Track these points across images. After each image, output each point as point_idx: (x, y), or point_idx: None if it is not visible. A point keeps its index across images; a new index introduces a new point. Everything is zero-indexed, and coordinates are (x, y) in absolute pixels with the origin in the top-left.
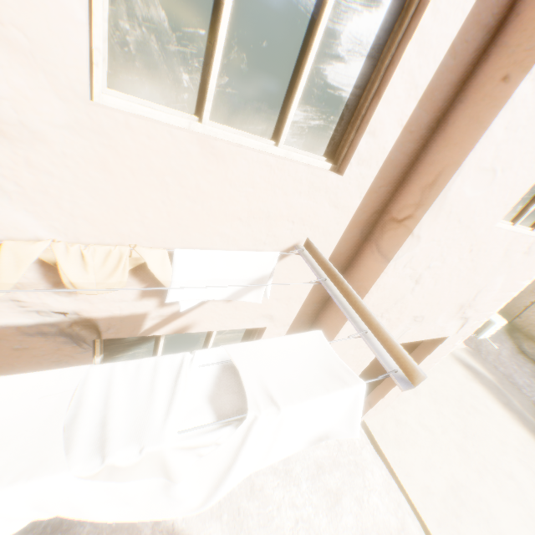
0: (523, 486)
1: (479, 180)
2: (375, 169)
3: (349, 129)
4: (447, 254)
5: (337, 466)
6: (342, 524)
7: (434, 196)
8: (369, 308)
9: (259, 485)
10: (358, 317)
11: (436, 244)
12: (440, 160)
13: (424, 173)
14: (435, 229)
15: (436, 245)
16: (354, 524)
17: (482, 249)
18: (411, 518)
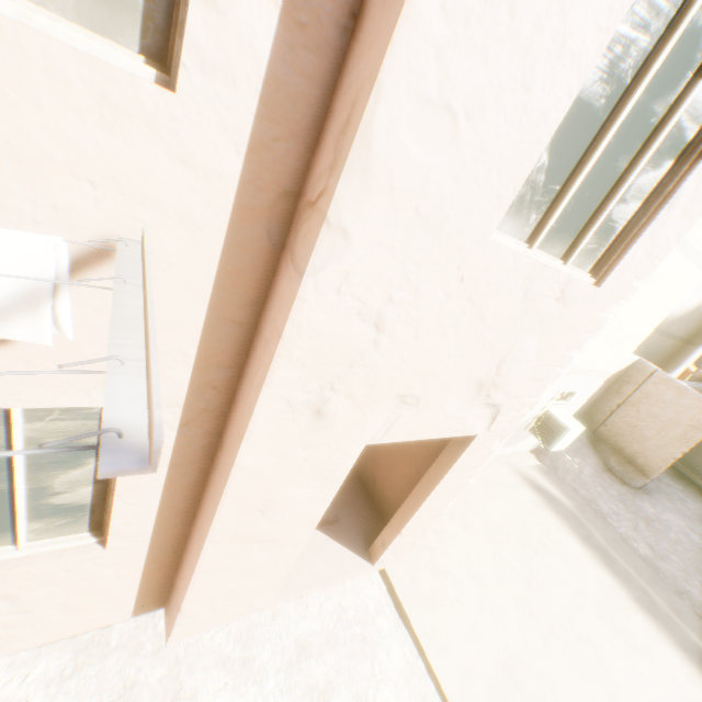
0: (603, 652)
1: (429, 128)
2: (250, 95)
3: (177, 1)
4: (420, 279)
5: (332, 646)
6: None
7: (348, 145)
8: (152, 318)
9: (191, 688)
10: (140, 339)
11: (389, 254)
12: (355, 82)
13: (339, 111)
14: (375, 220)
15: (390, 256)
16: None
17: (484, 281)
18: None
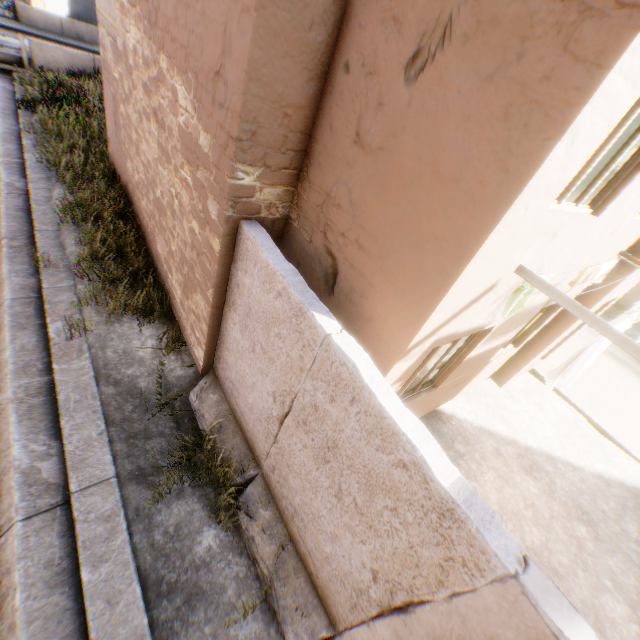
0: (624, 391)
1: None
2: None
3: None
4: None
5: (532, 392)
6: (549, 417)
7: None
8: None
9: (503, 404)
10: None
11: None
12: None
13: None
14: None
15: None
16: (554, 416)
17: None
18: (576, 413)
